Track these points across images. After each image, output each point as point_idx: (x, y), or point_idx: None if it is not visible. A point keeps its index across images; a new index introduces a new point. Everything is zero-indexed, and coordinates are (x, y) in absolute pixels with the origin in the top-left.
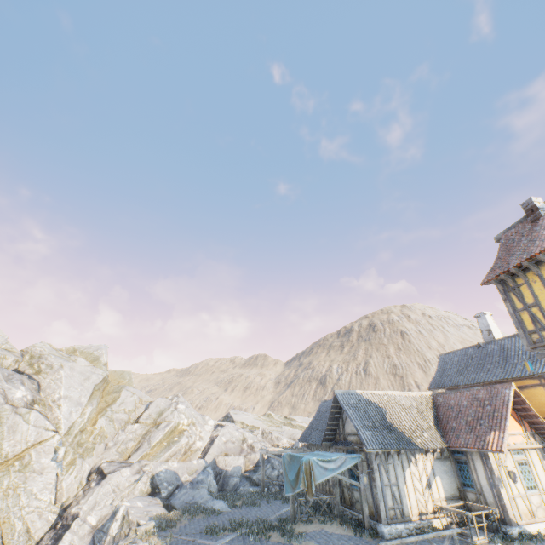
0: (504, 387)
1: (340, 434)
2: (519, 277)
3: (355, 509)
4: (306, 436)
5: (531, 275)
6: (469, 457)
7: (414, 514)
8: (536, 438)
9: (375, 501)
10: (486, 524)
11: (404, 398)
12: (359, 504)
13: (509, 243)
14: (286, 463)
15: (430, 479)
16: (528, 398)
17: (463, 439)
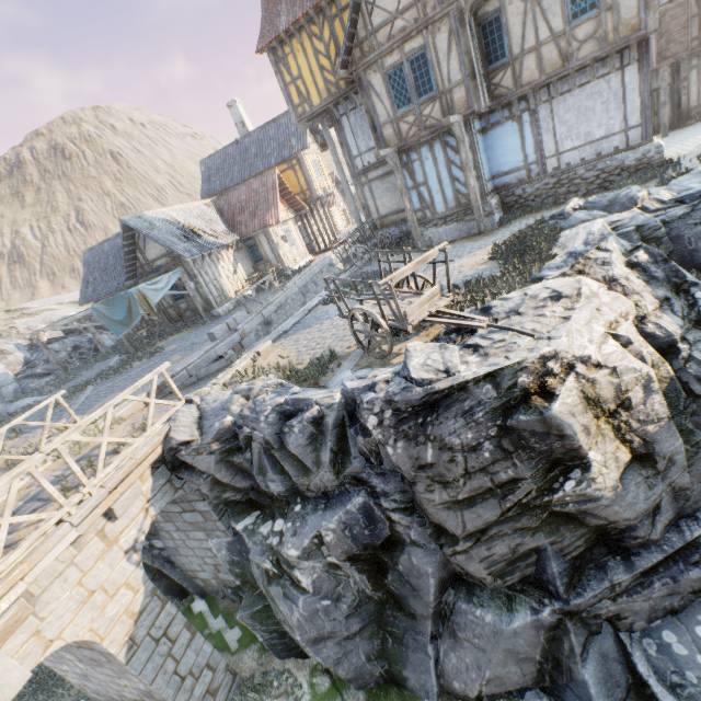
0: (271, 174)
1: (143, 267)
2: (287, 45)
3: (187, 317)
4: (91, 295)
5: (296, 44)
6: (257, 240)
7: (233, 295)
8: (291, 211)
9: (205, 298)
10: (275, 278)
11: (191, 210)
12: (190, 311)
13: None
14: (104, 312)
15: (235, 267)
16: None
17: (251, 227)
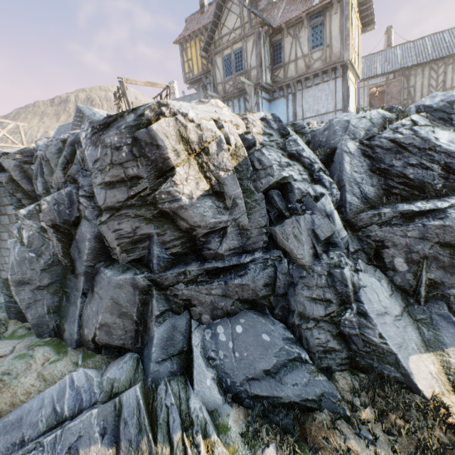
0: None
1: None
2: (188, 43)
3: None
4: None
5: (193, 43)
6: None
7: None
8: None
9: None
10: None
11: None
12: None
13: (190, 24)
14: None
15: None
16: None
17: None
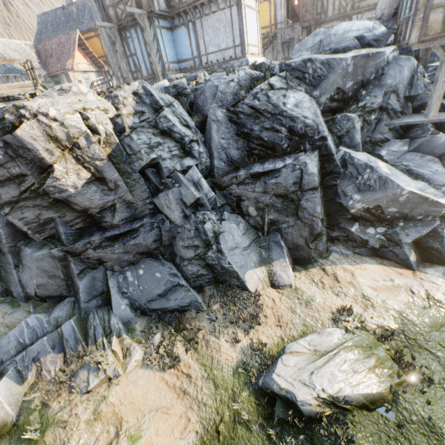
0: (74, 34)
1: None
2: None
3: None
4: None
5: None
6: (61, 78)
7: None
8: (94, 67)
9: None
10: None
11: (11, 45)
12: None
13: None
14: None
15: None
16: (92, 46)
17: (56, 68)
